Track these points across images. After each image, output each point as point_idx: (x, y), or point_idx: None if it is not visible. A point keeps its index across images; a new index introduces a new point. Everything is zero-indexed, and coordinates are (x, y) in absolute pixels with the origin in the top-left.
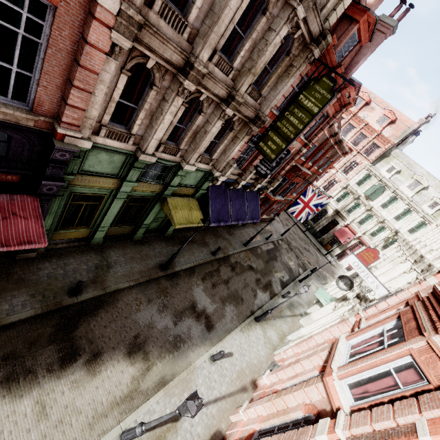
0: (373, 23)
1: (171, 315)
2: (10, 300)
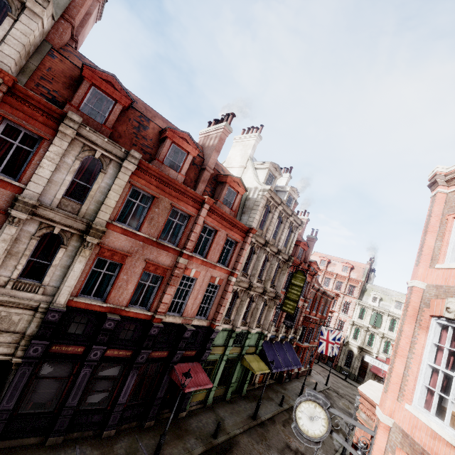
0: (306, 243)
1: (277, 452)
2: (188, 441)
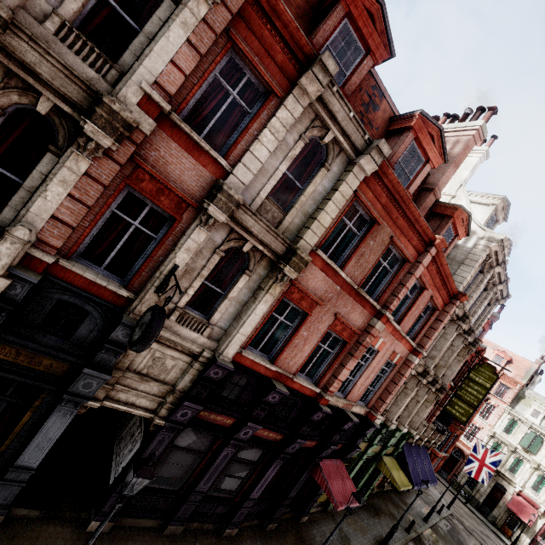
0: (490, 321)
1: None
2: None
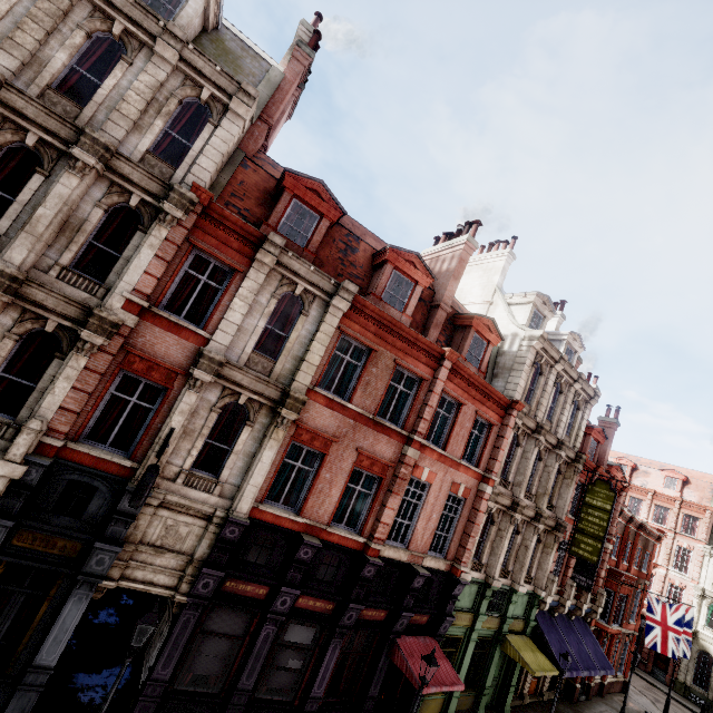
0: (601, 430)
1: None
2: None
